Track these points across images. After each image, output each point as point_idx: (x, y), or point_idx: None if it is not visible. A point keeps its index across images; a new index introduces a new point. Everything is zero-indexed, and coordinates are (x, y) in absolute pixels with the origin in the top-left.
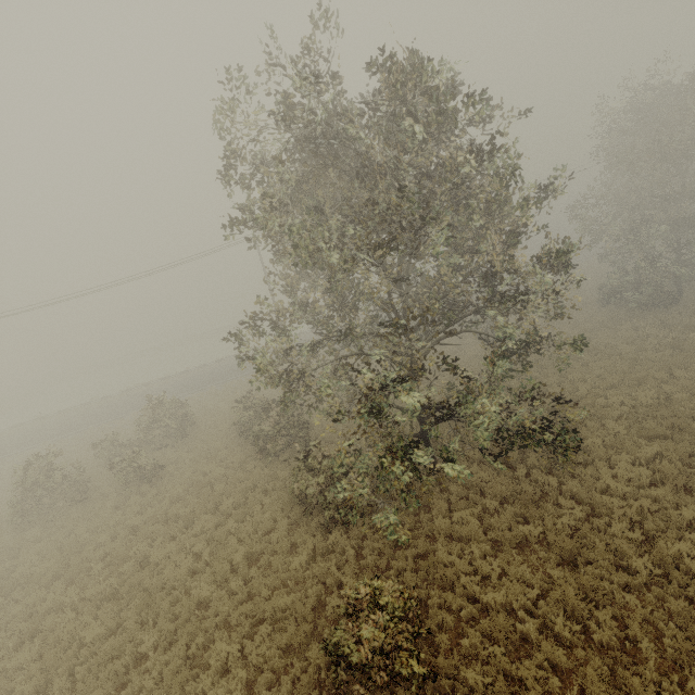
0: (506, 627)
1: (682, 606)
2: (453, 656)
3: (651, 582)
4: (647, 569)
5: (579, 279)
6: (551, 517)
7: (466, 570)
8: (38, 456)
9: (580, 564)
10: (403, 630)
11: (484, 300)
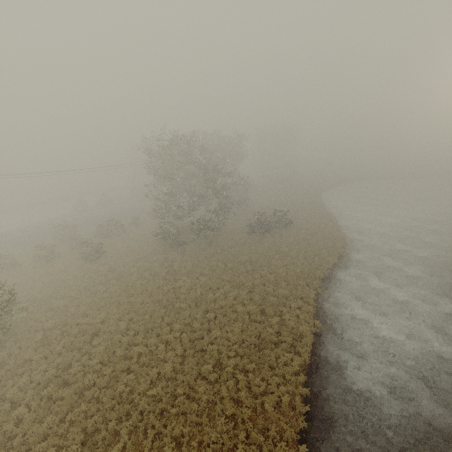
0: None
1: None
2: None
3: None
4: None
5: None
6: None
7: None
8: None
9: None
10: None
11: None
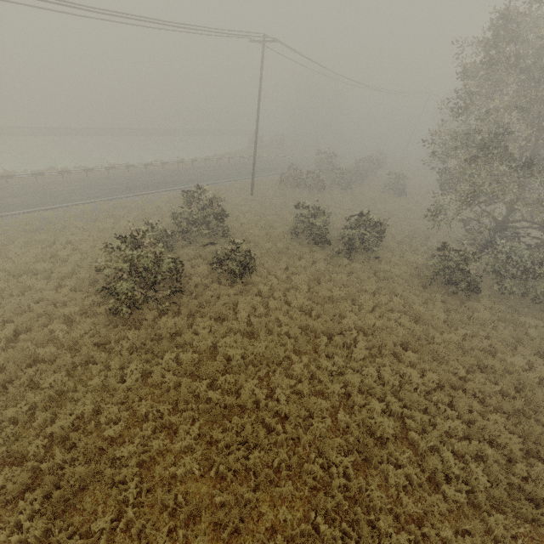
0: None
1: None
2: None
3: None
4: None
5: None
6: None
7: None
8: (144, 233)
9: None
10: None
11: None
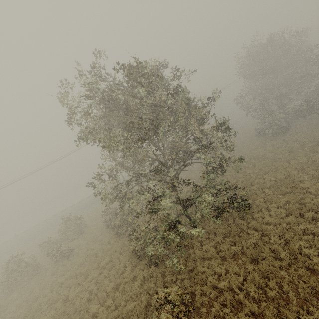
0: (231, 298)
1: (304, 271)
2: (209, 317)
3: (291, 262)
4: (287, 257)
5: (232, 133)
6: (244, 240)
7: (211, 273)
8: (13, 257)
9: (259, 260)
10: (181, 310)
11: (195, 149)
